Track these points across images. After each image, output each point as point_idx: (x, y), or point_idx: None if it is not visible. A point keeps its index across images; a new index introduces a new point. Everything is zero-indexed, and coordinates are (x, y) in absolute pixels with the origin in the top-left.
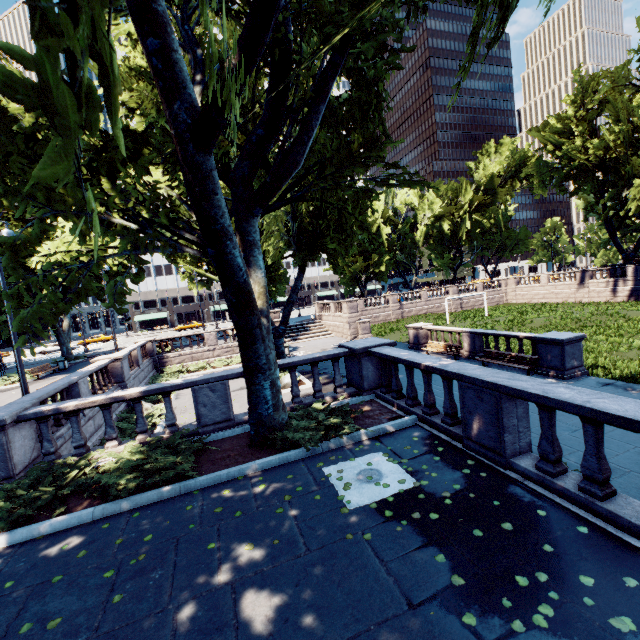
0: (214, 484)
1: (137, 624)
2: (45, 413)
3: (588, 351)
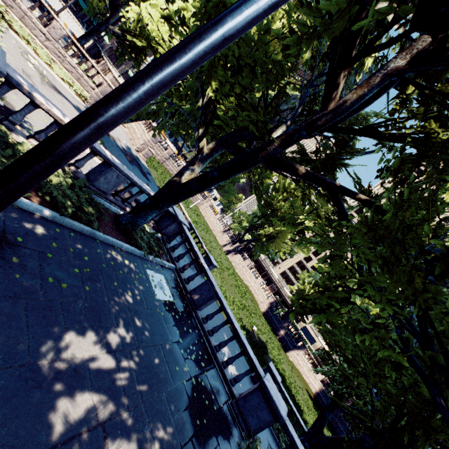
0: (105, 242)
1: (101, 306)
2: (25, 91)
3: None
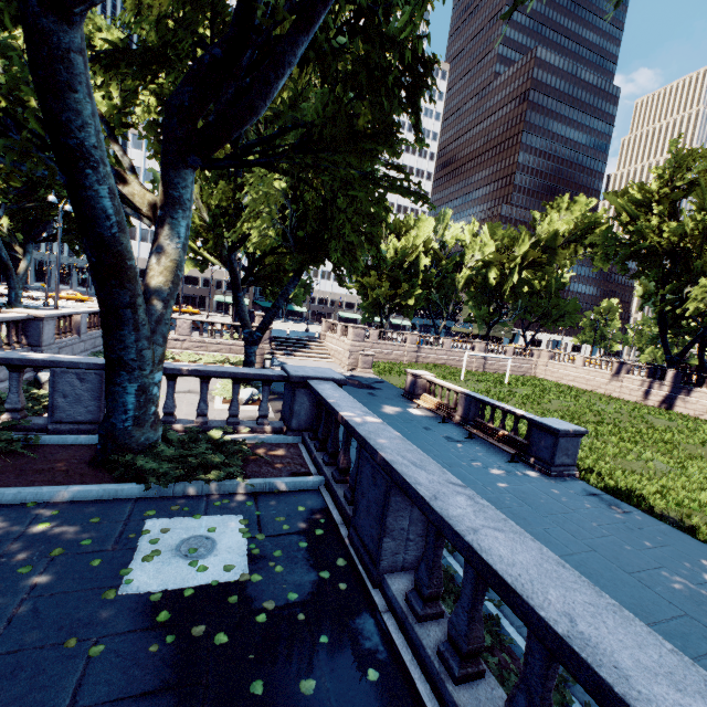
0: None
1: None
2: None
3: (592, 450)
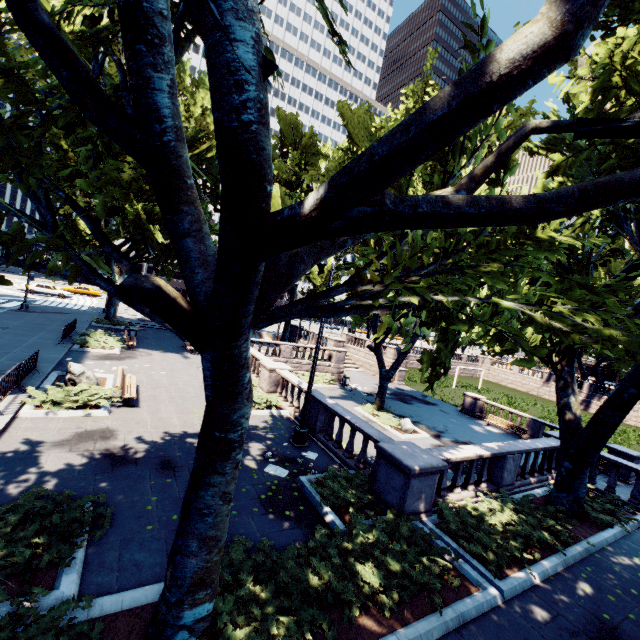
0: (597, 550)
1: None
2: (447, 461)
3: None
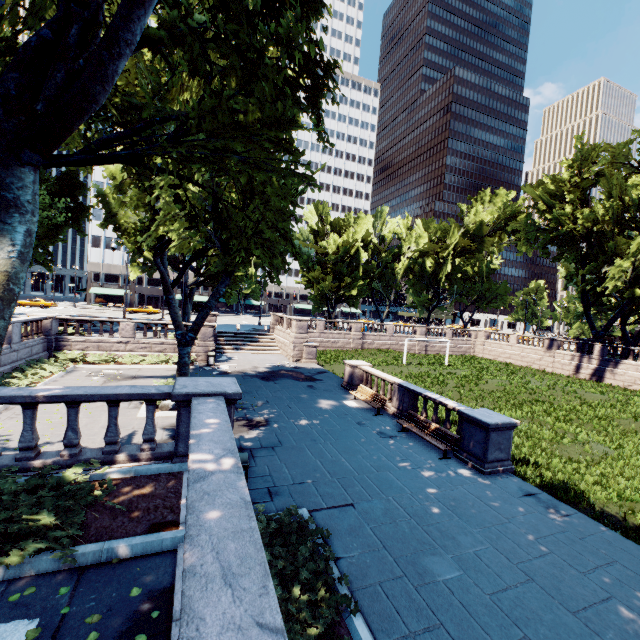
0: None
1: None
2: None
3: (528, 435)
